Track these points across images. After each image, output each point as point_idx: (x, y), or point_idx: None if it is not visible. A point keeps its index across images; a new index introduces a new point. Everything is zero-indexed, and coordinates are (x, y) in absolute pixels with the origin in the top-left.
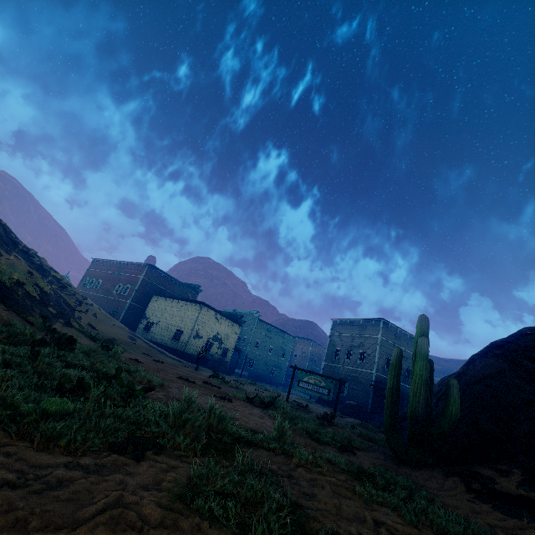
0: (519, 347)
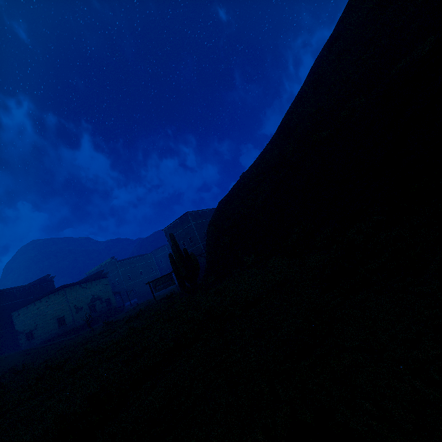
0: (216, 216)
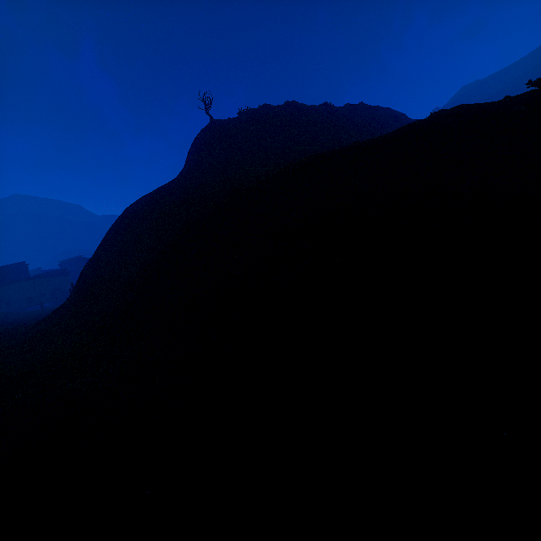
0: None
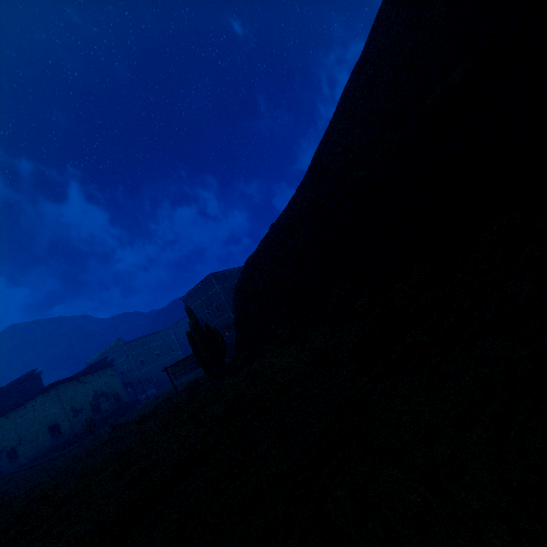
0: (243, 279)
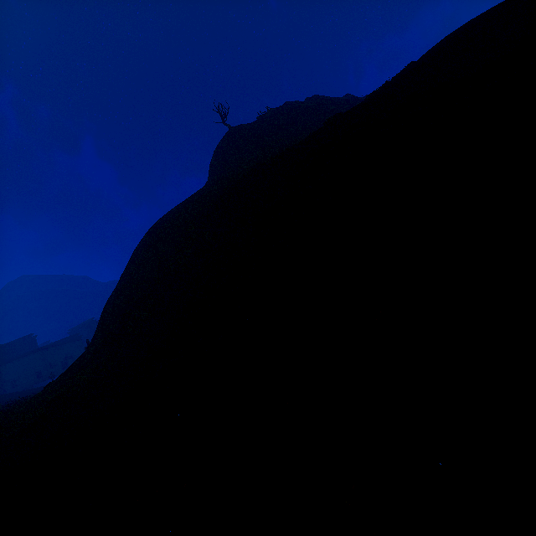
0: None
